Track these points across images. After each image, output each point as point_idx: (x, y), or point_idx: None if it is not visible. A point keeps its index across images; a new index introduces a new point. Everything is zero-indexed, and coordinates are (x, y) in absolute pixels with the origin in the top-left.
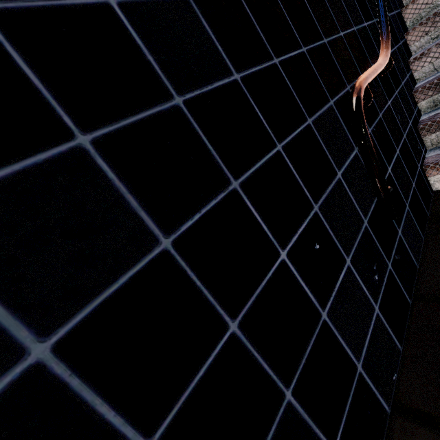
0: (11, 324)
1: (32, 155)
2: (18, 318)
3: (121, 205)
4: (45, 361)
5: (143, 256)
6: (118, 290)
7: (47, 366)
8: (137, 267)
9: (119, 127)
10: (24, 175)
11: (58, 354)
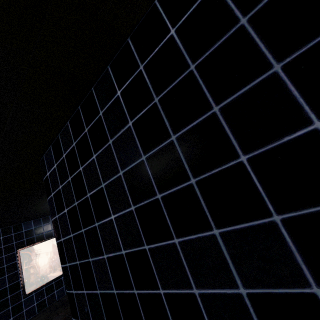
0: (236, 276)
1: (252, 221)
2: (238, 276)
3: (290, 256)
4: (243, 295)
5: (296, 287)
6: (277, 293)
7: (243, 297)
8: (291, 290)
9: (301, 213)
10: (248, 228)
11: (248, 296)
